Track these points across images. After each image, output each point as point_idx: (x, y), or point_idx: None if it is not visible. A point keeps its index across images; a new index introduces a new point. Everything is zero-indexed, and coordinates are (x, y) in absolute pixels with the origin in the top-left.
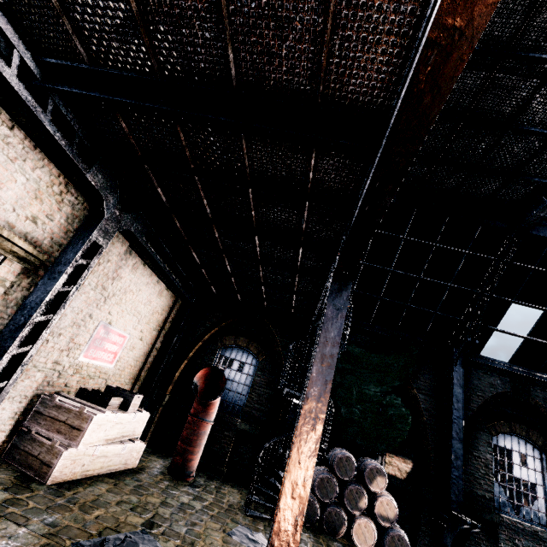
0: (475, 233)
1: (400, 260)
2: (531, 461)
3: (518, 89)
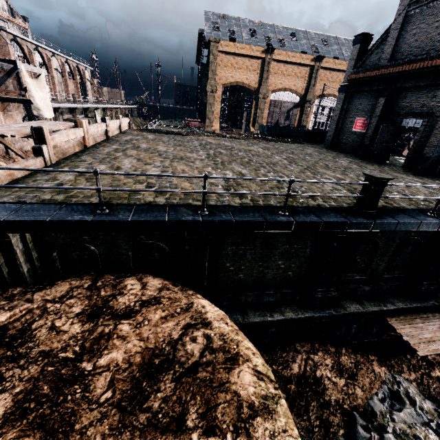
0: None
1: None
2: None
3: None
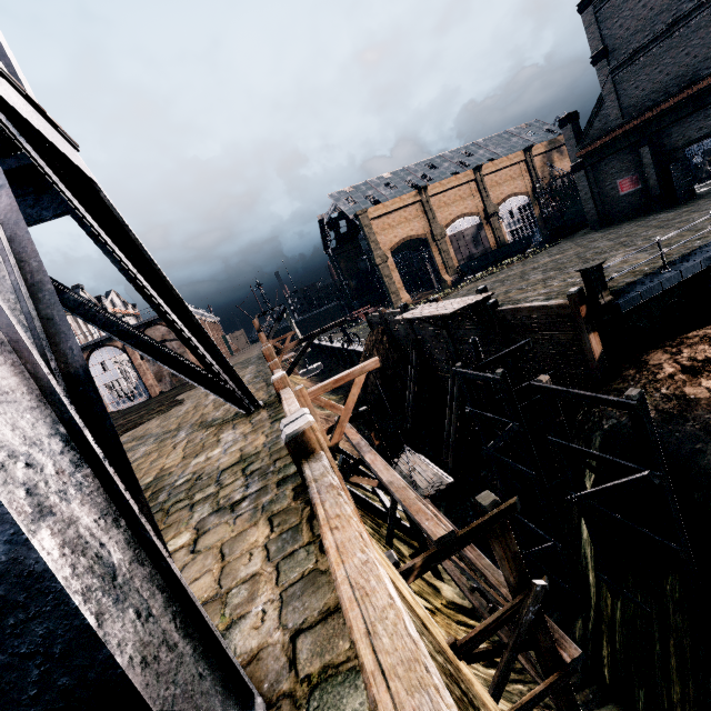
0: None
1: None
2: None
3: None
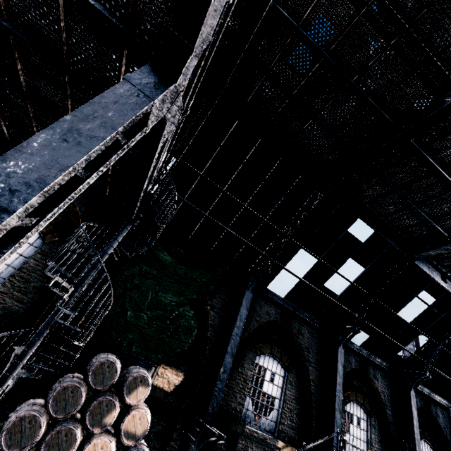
0: (295, 180)
1: (233, 183)
2: (277, 379)
3: (369, 44)
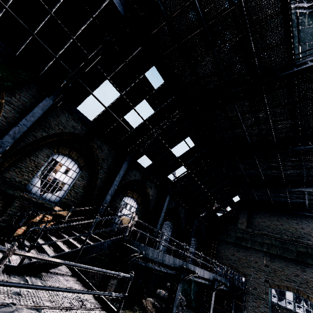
0: (103, 4)
1: None
2: (71, 173)
3: None
